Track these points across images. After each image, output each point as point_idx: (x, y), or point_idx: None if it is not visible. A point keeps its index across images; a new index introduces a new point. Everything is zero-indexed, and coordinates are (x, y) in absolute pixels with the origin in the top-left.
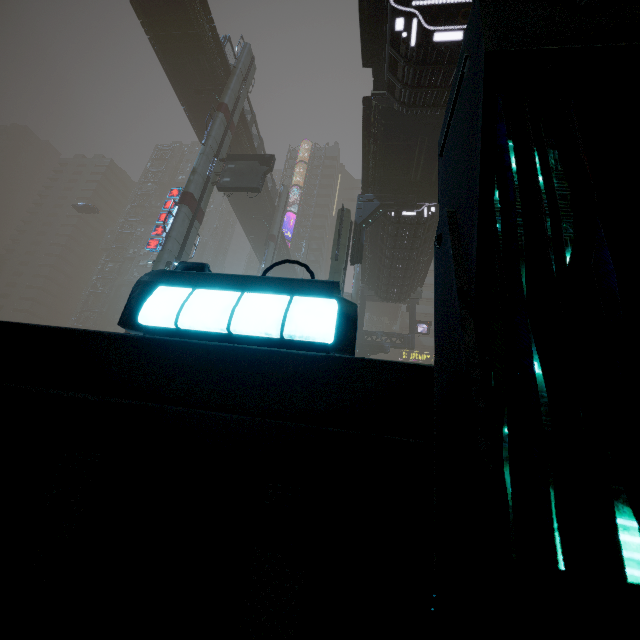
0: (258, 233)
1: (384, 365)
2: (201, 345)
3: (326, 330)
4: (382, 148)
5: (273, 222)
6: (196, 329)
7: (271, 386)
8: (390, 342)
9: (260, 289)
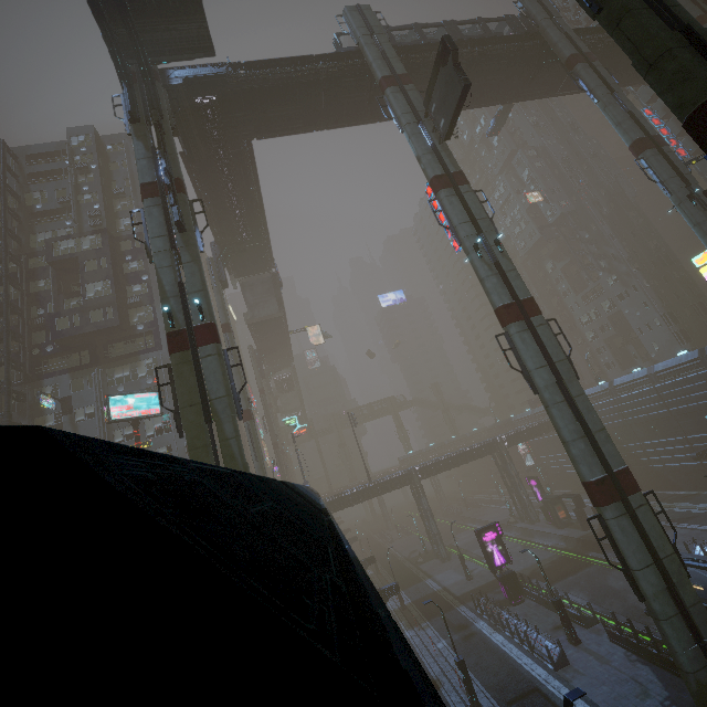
0: (559, 78)
1: None
2: None
3: None
4: None
5: (552, 49)
6: None
7: None
8: None
9: None
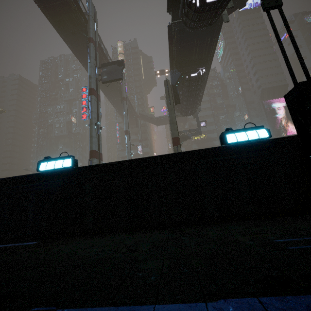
0: (114, 97)
1: (279, 138)
2: (242, 143)
3: (267, 135)
4: (179, 48)
5: (122, 90)
6: (240, 141)
7: (260, 147)
8: (190, 134)
9: (248, 130)
